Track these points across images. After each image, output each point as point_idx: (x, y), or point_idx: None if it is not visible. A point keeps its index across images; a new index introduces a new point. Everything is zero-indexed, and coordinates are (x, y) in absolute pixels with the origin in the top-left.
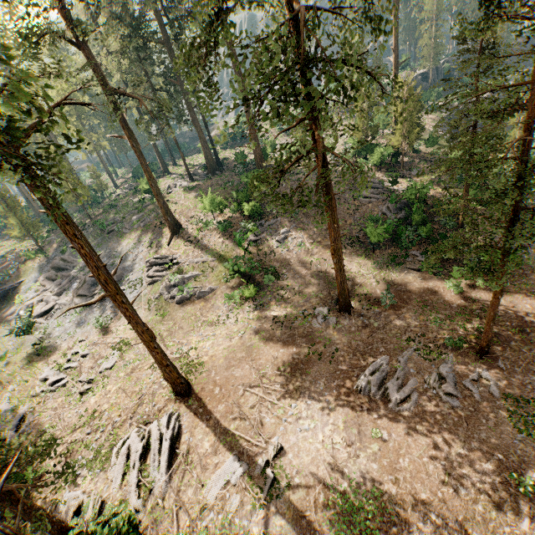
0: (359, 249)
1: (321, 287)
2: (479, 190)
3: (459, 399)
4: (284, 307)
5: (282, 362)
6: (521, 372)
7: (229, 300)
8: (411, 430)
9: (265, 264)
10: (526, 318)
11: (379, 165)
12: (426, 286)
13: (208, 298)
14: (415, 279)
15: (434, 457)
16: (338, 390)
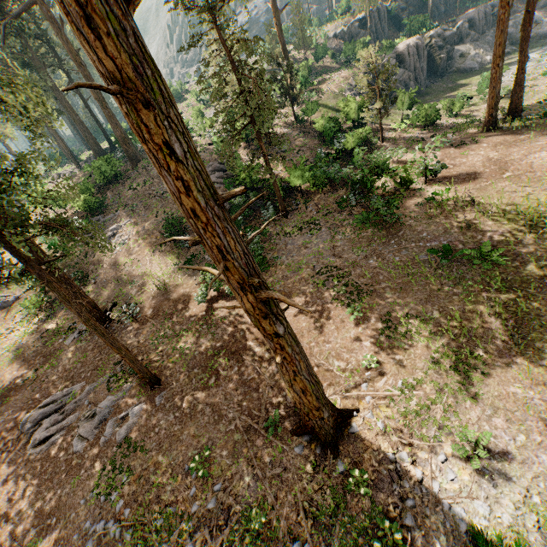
0: (178, 246)
1: (112, 294)
2: (302, 170)
3: (87, 443)
4: (63, 319)
5: (3, 387)
6: (168, 409)
7: (26, 310)
8: (18, 480)
9: (81, 267)
10: (236, 336)
11: (248, 142)
12: (193, 293)
13: (13, 307)
14: (192, 284)
15: (4, 516)
16: (10, 425)
